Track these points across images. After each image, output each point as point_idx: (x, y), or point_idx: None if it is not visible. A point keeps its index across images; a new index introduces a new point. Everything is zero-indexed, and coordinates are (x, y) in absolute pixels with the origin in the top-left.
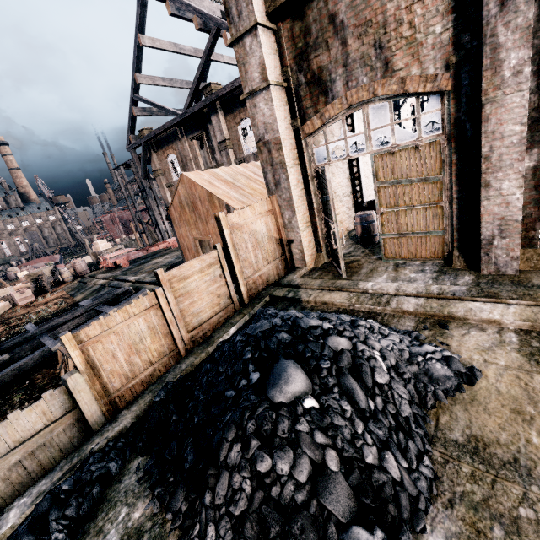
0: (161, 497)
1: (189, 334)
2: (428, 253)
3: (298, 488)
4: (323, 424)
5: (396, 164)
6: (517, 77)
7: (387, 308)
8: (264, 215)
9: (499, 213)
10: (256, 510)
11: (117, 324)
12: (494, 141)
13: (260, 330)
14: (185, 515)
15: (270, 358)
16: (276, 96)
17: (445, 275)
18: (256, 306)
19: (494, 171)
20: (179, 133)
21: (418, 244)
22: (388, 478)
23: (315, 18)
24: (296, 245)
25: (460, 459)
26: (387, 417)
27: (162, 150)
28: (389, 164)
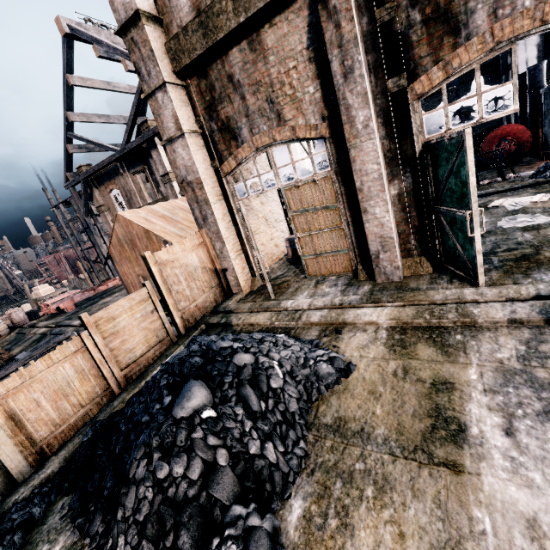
0: (81, 526)
1: (122, 372)
2: (341, 269)
3: (191, 485)
4: (217, 429)
5: (302, 195)
6: (367, 129)
7: (299, 322)
8: (195, 249)
9: (378, 232)
10: (156, 511)
11: (40, 372)
12: (362, 177)
13: (177, 358)
14: (101, 535)
15: (182, 381)
16: (192, 142)
17: (351, 287)
18: (192, 335)
19: (368, 200)
20: (120, 168)
21: (332, 261)
22: (266, 463)
23: (217, 77)
24: (230, 273)
25: (326, 437)
26: (275, 414)
27: (104, 186)
28: (297, 195)
